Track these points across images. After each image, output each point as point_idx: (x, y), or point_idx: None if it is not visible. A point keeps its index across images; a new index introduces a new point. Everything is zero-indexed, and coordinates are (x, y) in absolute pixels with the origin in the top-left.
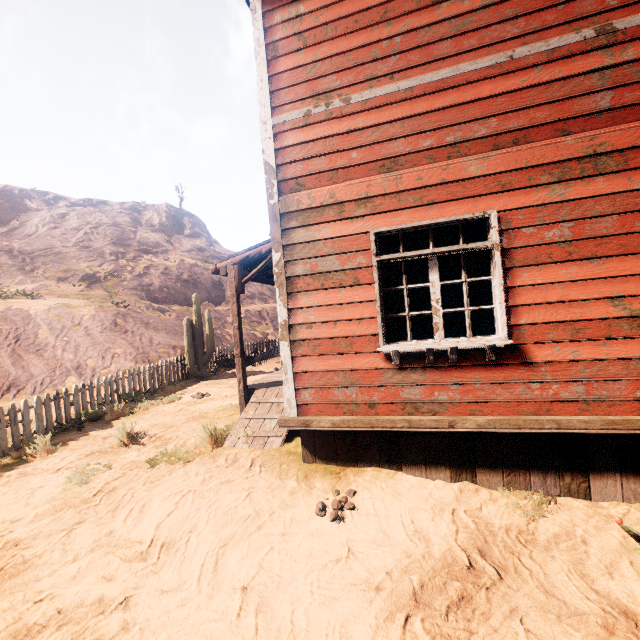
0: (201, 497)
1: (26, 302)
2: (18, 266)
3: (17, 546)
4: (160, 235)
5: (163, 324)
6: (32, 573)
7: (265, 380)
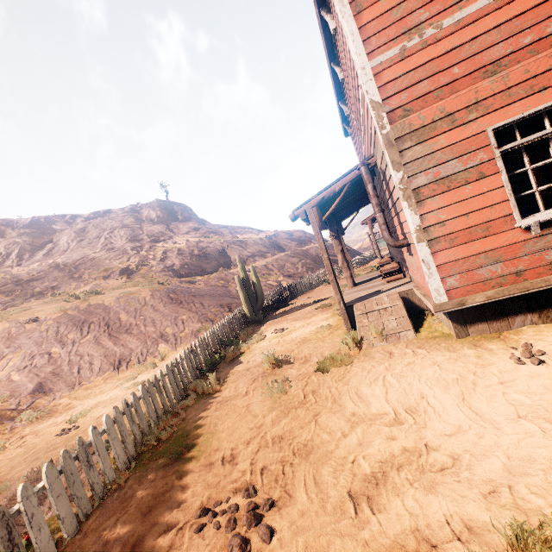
0: (401, 377)
1: (97, 298)
2: (68, 276)
3: (284, 439)
4: (160, 226)
5: (202, 291)
6: (320, 450)
7: (349, 299)
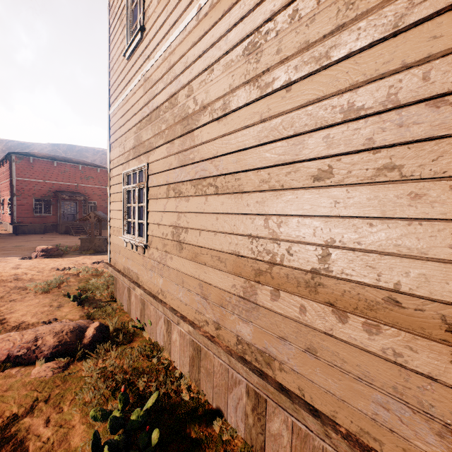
0: None
1: None
2: None
3: None
4: None
5: None
6: None
7: None
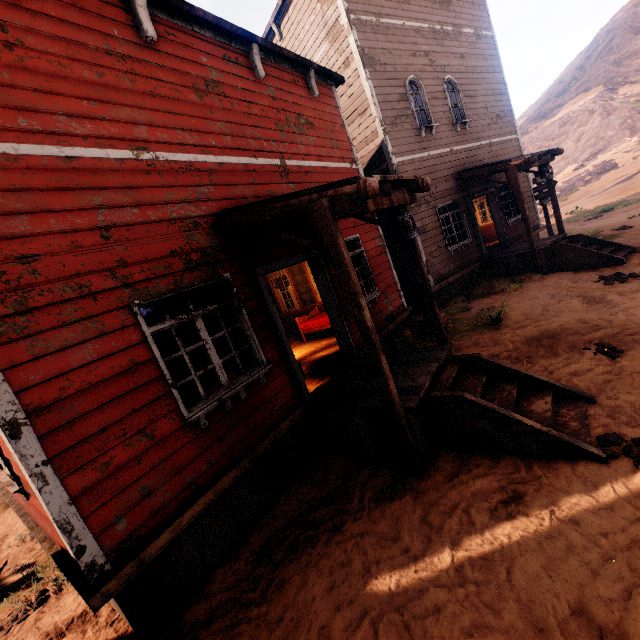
0: None
1: None
2: None
3: None
4: None
5: None
6: None
7: None
